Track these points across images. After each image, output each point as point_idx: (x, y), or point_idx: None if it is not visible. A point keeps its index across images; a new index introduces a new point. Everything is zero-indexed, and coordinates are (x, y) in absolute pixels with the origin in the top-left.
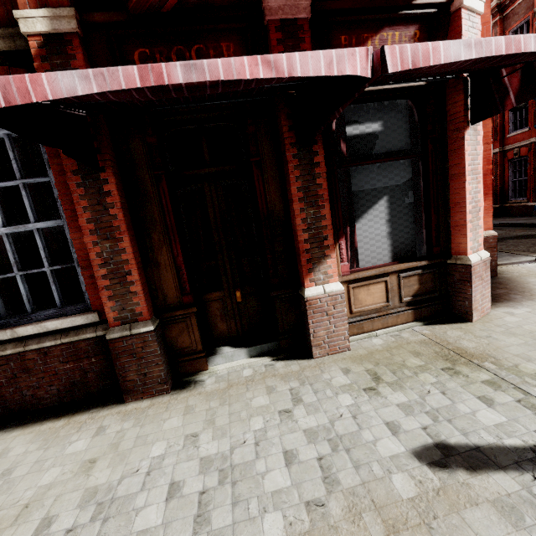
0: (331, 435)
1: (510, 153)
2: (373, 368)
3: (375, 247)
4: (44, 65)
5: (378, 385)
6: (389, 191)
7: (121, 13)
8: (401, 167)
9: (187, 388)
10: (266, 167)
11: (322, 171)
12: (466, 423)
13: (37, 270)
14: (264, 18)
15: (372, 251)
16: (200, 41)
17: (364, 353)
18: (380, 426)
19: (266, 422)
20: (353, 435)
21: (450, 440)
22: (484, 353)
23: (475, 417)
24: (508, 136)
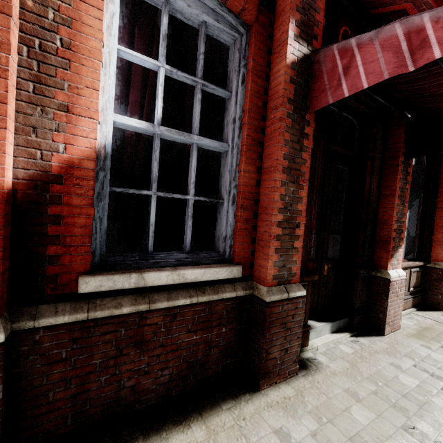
0: None
1: None
2: None
3: None
4: None
5: None
6: (410, 207)
7: None
8: (416, 193)
9: (309, 367)
10: (375, 164)
11: (409, 179)
12: None
13: (181, 195)
14: None
15: None
16: None
17: (415, 332)
18: None
19: None
20: None
21: None
22: None
23: None
24: None
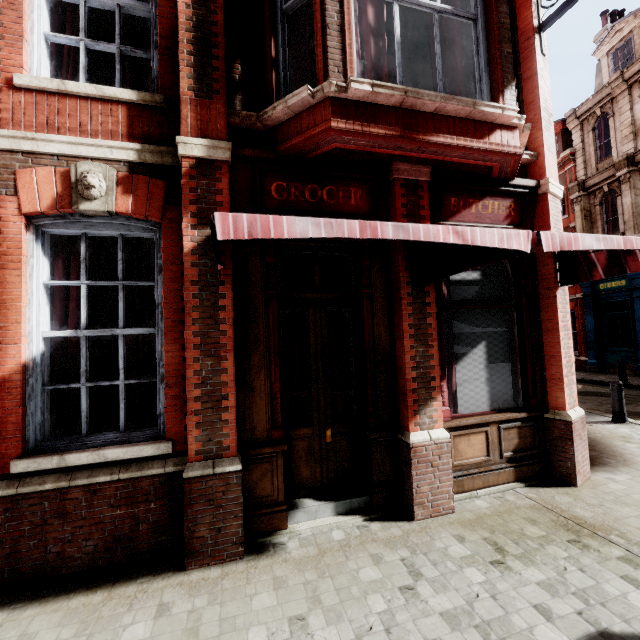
0: (476, 621)
1: None
2: (490, 537)
3: (474, 393)
4: (191, 183)
5: (505, 558)
6: (487, 336)
7: (270, 152)
8: (498, 314)
9: (265, 552)
10: (377, 300)
11: (432, 311)
12: (622, 607)
13: (109, 382)
14: (390, 175)
15: (471, 397)
16: (333, 184)
17: (473, 517)
18: (529, 610)
19: (389, 602)
20: (501, 620)
21: (614, 628)
22: (605, 525)
23: (628, 600)
24: None
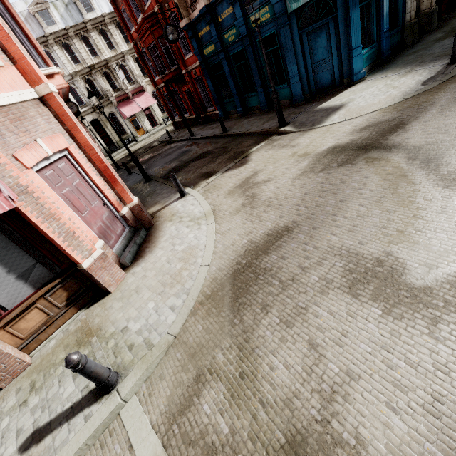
0: None
1: (192, 73)
2: (35, 378)
3: (12, 291)
4: None
5: (30, 395)
6: None
7: None
8: None
9: None
10: None
11: None
12: (56, 403)
13: None
14: None
15: (11, 295)
16: None
17: (38, 363)
18: (13, 436)
19: None
20: None
21: (42, 423)
22: (99, 327)
23: (62, 395)
24: (186, 59)
